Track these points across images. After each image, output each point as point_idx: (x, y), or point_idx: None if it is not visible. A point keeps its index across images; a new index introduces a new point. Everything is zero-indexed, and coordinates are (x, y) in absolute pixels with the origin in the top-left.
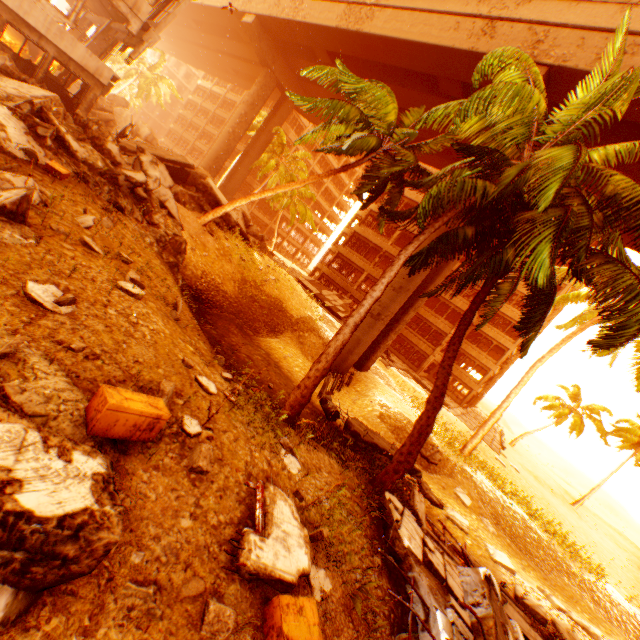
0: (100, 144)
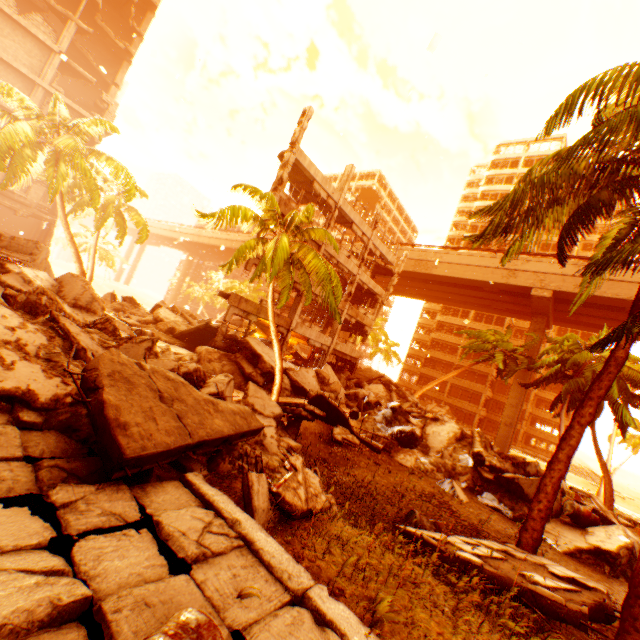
0: (405, 399)
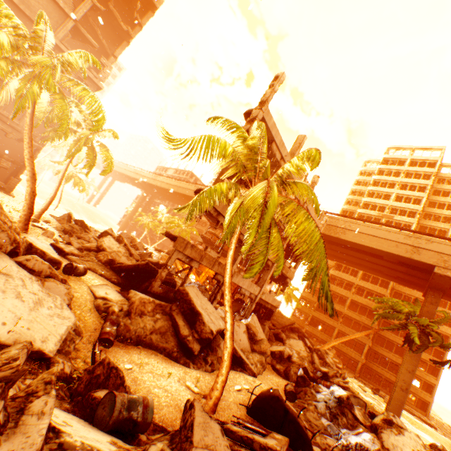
0: (323, 360)
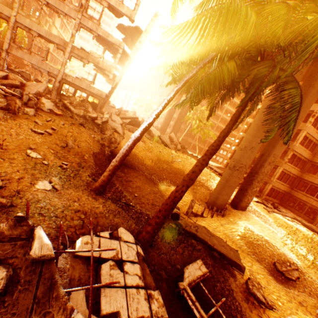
0: (87, 110)
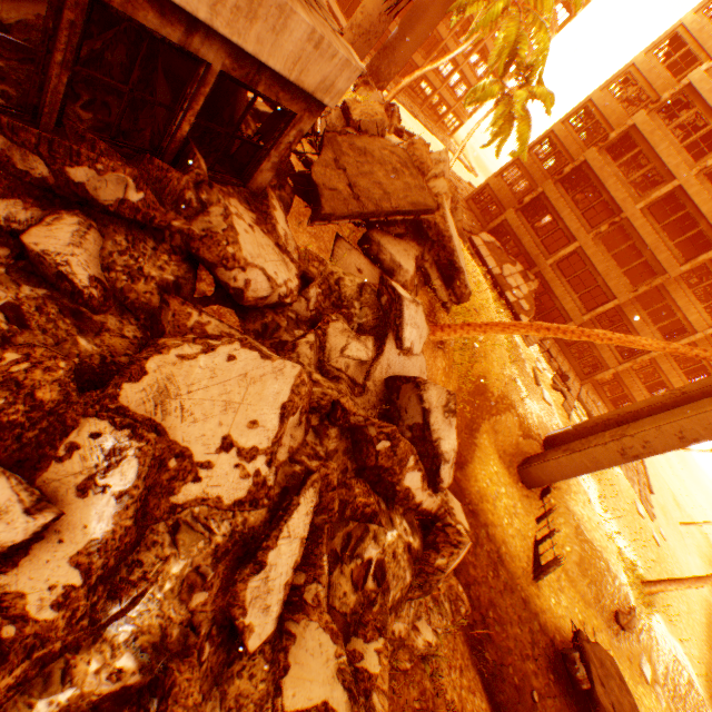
0: (388, 478)
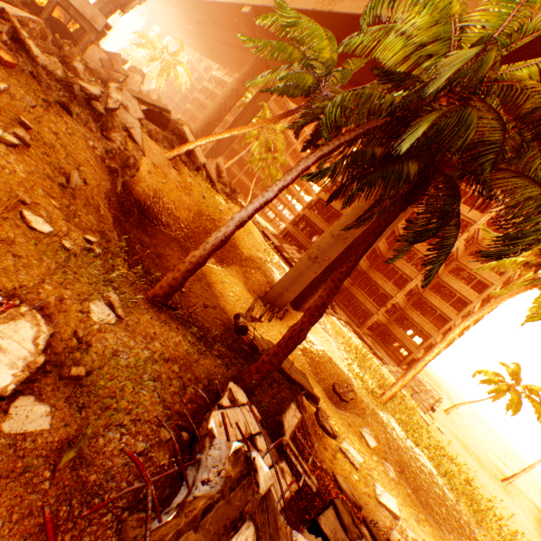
0: (69, 62)
